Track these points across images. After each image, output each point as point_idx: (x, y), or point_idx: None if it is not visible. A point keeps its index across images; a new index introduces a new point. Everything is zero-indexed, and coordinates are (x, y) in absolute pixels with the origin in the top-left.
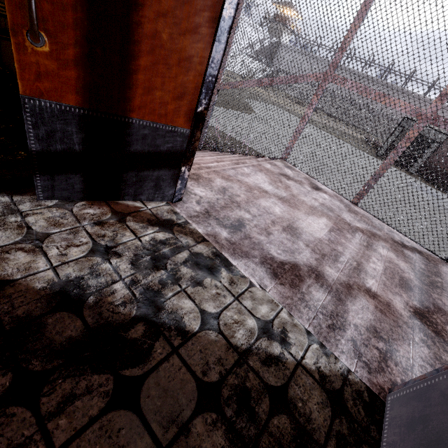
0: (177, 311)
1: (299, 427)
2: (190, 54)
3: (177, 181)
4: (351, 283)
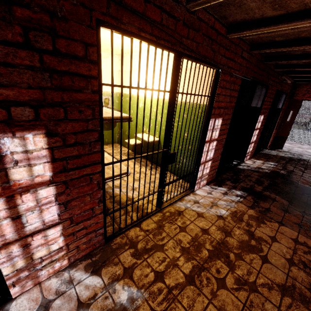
0: (303, 158)
1: None
2: (289, 126)
3: (283, 145)
4: None
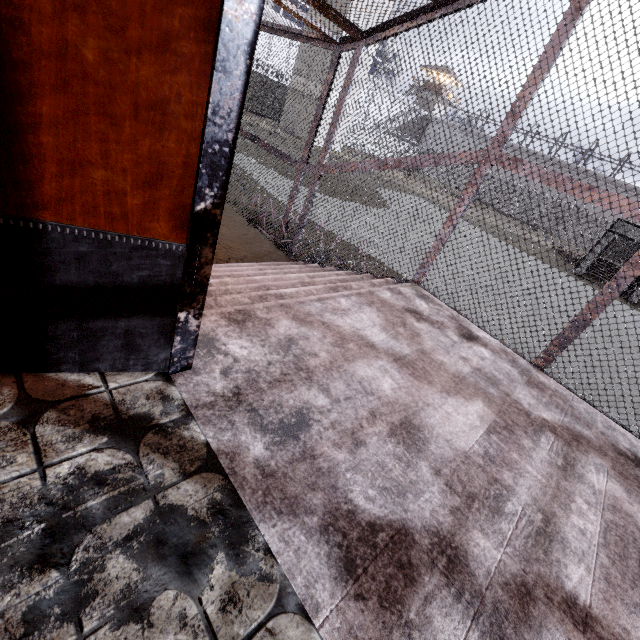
0: None
1: None
2: (162, 95)
3: (173, 337)
4: (531, 579)
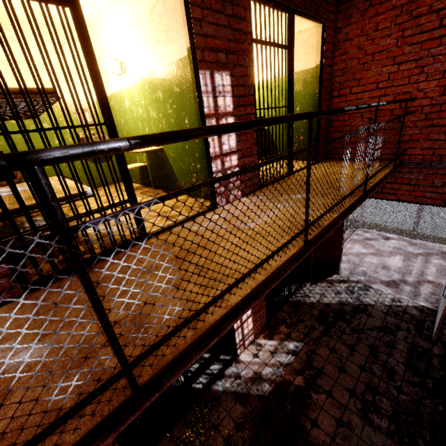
0: (366, 301)
1: (412, 316)
2: (338, 239)
3: (338, 267)
4: (420, 280)
